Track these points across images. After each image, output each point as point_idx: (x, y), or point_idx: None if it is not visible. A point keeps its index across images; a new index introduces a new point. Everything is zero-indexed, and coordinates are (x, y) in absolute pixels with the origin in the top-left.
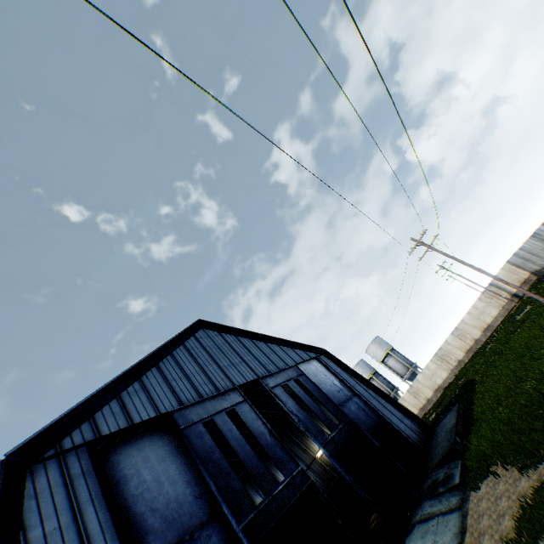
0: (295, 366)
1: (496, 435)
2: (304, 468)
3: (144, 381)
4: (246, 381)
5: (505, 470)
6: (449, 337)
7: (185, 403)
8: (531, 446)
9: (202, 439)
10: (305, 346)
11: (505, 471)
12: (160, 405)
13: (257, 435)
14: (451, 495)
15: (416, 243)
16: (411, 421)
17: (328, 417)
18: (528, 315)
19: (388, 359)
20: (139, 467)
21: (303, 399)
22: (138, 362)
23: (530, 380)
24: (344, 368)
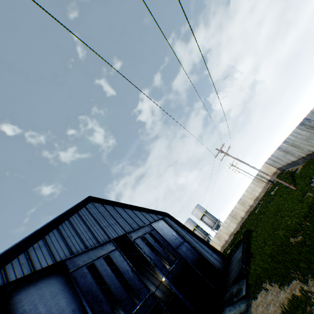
0: (149, 224)
1: (265, 263)
2: (155, 288)
3: (46, 239)
4: (118, 235)
5: (271, 286)
6: (236, 204)
7: (75, 253)
8: (285, 271)
9: (85, 277)
10: (156, 211)
11: (271, 286)
12: (56, 256)
13: (123, 272)
14: (241, 302)
15: (218, 151)
16: (217, 255)
17: (169, 256)
18: (277, 192)
19: (204, 218)
20: (37, 302)
21: (154, 245)
22: (43, 226)
23: (282, 230)
24: (179, 224)
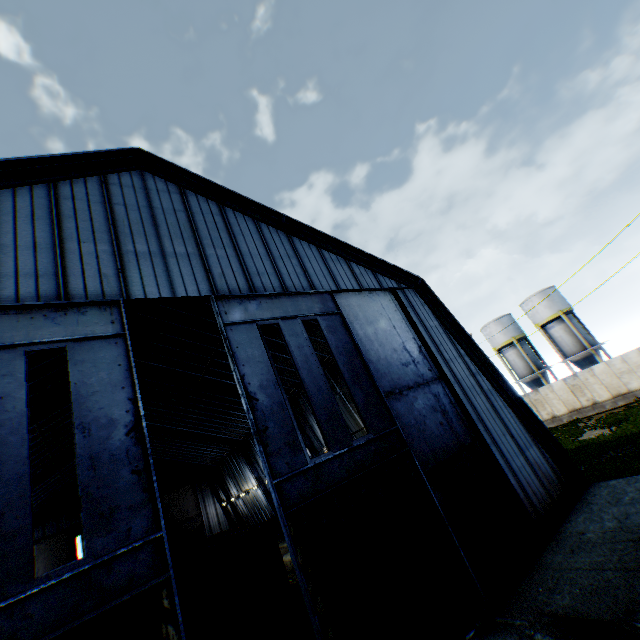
0: (327, 294)
1: None
2: None
3: None
4: (170, 294)
5: None
6: None
7: None
8: None
9: None
10: (381, 263)
11: None
12: None
13: (85, 427)
14: None
15: None
16: (545, 455)
17: (339, 416)
18: None
19: (552, 326)
20: None
21: (300, 363)
22: None
23: None
24: (448, 323)
